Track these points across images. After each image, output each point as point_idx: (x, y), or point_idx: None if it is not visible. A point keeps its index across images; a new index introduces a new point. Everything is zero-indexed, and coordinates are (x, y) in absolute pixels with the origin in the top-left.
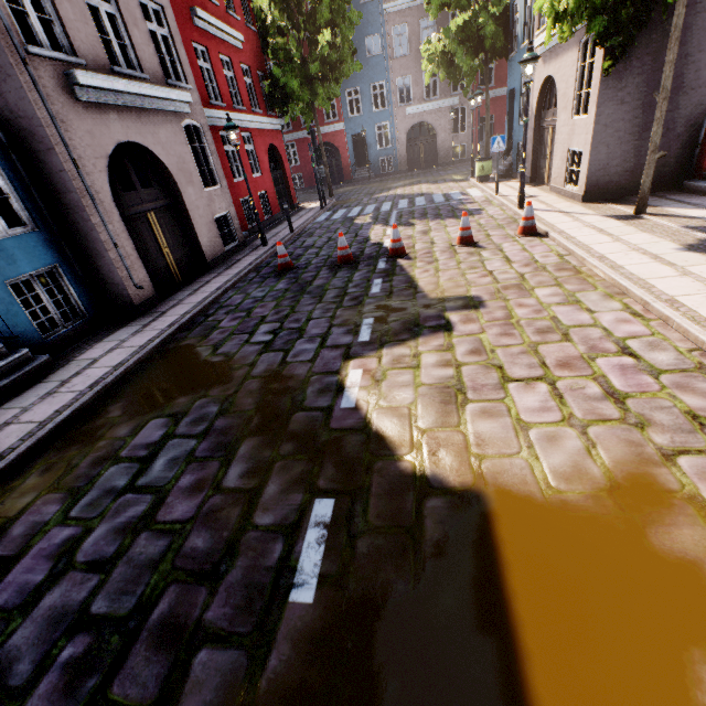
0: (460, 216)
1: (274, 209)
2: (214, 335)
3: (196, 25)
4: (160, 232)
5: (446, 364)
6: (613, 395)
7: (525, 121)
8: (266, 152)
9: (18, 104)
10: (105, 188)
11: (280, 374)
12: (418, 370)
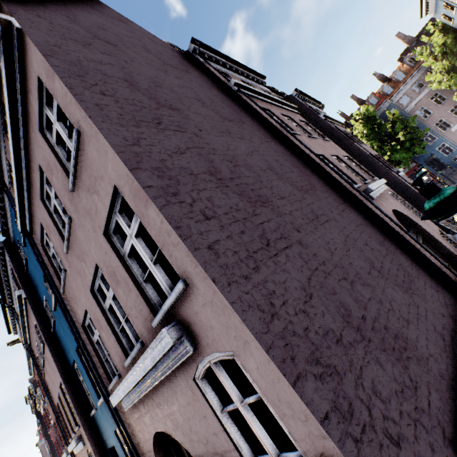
0: None
1: None
2: None
3: None
4: None
5: None
6: None
7: None
8: None
9: (395, 182)
10: None
11: None
12: None
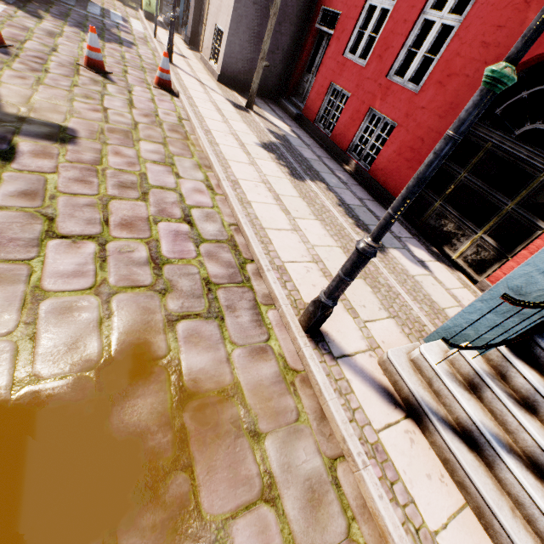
0: (107, 39)
1: None
2: None
3: None
4: None
5: None
6: (157, 260)
7: None
8: None
9: None
10: None
11: None
12: None
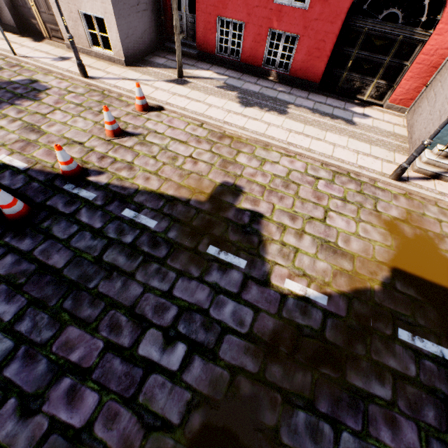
0: (29, 95)
1: None
2: (112, 435)
3: None
4: None
5: (300, 235)
6: (343, 200)
7: None
8: None
9: None
10: None
11: (267, 342)
12: (300, 250)
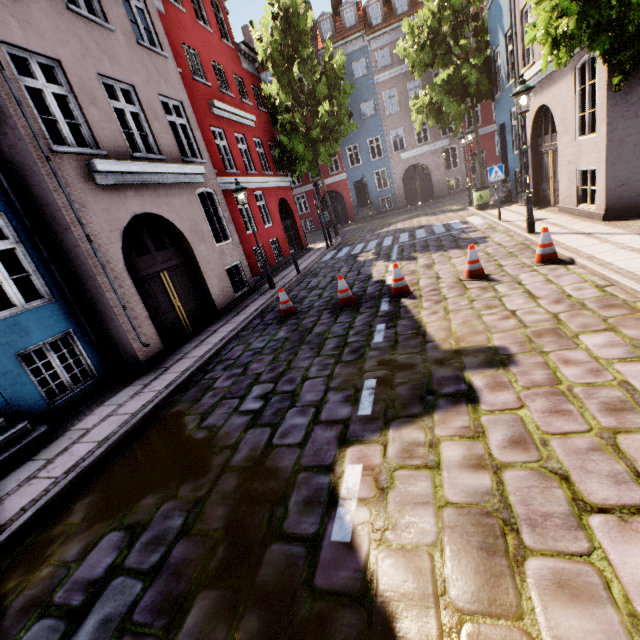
0: (464, 246)
1: (284, 252)
2: (205, 399)
3: (214, 114)
4: (172, 288)
5: (477, 464)
6: None
7: (525, 149)
8: (276, 205)
9: (41, 194)
10: (118, 256)
11: (262, 465)
12: (438, 472)
